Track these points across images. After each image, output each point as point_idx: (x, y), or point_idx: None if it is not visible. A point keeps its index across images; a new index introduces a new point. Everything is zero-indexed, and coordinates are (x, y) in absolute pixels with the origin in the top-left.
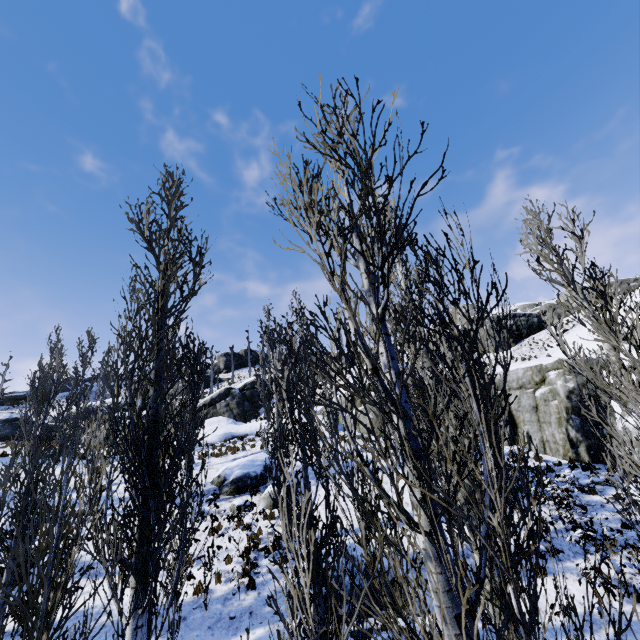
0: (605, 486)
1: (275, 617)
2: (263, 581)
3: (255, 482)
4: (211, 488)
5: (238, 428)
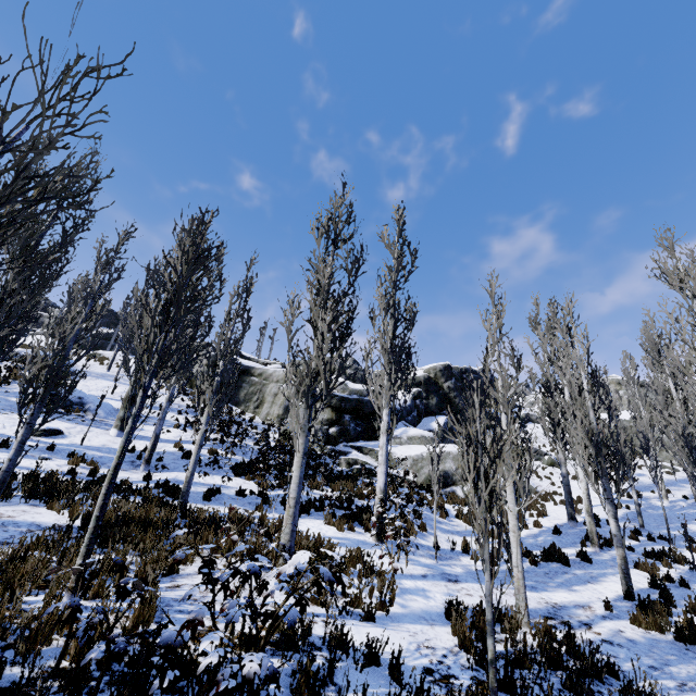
0: (267, 430)
1: (4, 395)
2: (8, 388)
3: None
4: None
5: None
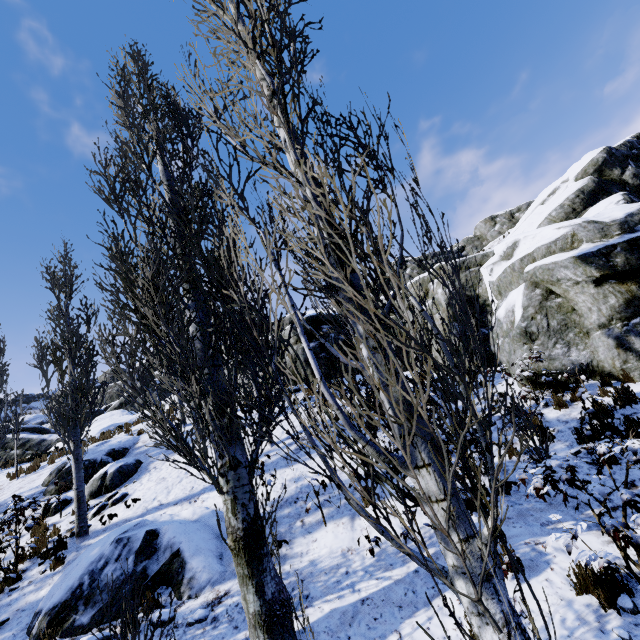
0: (480, 388)
1: None
2: (12, 600)
3: (91, 471)
4: (38, 491)
5: (129, 418)
